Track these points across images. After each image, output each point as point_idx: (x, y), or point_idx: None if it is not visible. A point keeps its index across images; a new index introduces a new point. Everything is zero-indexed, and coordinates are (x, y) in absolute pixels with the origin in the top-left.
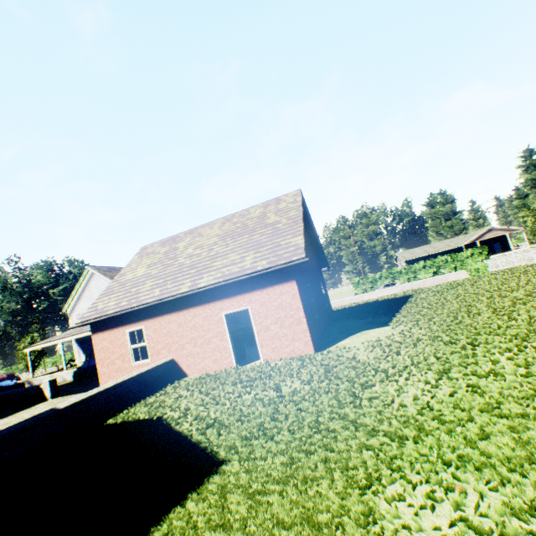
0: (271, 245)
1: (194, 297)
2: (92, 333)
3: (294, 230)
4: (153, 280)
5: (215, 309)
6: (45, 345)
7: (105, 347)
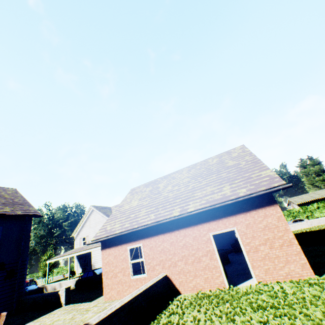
0: (242, 178)
1: (183, 220)
2: (101, 249)
3: (258, 167)
4: (146, 208)
5: (203, 230)
6: (59, 258)
7: (110, 261)
